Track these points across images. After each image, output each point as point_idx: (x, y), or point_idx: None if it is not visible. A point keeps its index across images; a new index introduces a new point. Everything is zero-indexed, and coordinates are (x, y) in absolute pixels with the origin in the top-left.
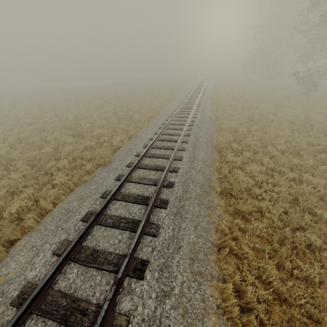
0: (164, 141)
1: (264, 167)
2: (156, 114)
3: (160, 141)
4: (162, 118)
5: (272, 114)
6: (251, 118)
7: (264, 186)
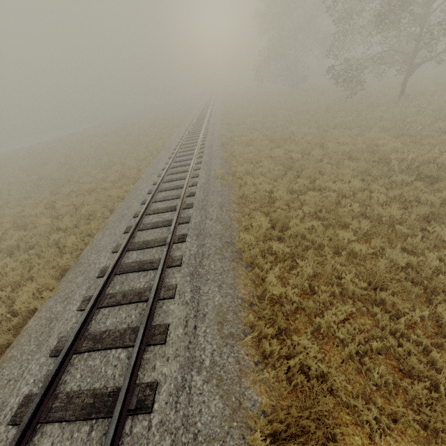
0: (131, 273)
1: (350, 302)
2: (127, 191)
3: (122, 276)
4: (137, 199)
5: (318, 148)
6: (288, 163)
7: (373, 376)
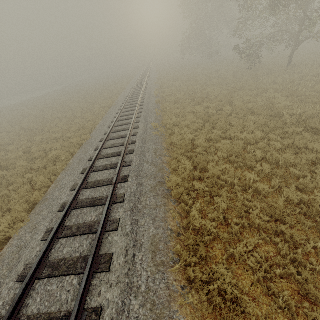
0: (85, 208)
1: (257, 235)
2: (85, 139)
3: (78, 210)
4: (92, 145)
5: (228, 106)
6: (206, 118)
7: (278, 301)
